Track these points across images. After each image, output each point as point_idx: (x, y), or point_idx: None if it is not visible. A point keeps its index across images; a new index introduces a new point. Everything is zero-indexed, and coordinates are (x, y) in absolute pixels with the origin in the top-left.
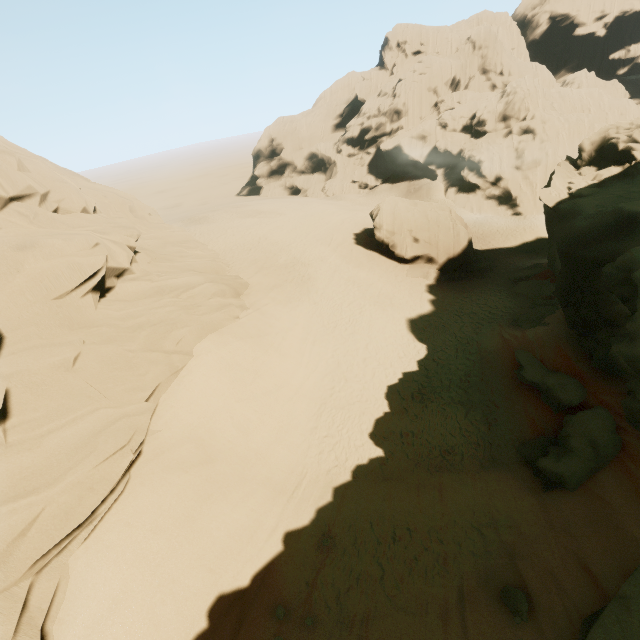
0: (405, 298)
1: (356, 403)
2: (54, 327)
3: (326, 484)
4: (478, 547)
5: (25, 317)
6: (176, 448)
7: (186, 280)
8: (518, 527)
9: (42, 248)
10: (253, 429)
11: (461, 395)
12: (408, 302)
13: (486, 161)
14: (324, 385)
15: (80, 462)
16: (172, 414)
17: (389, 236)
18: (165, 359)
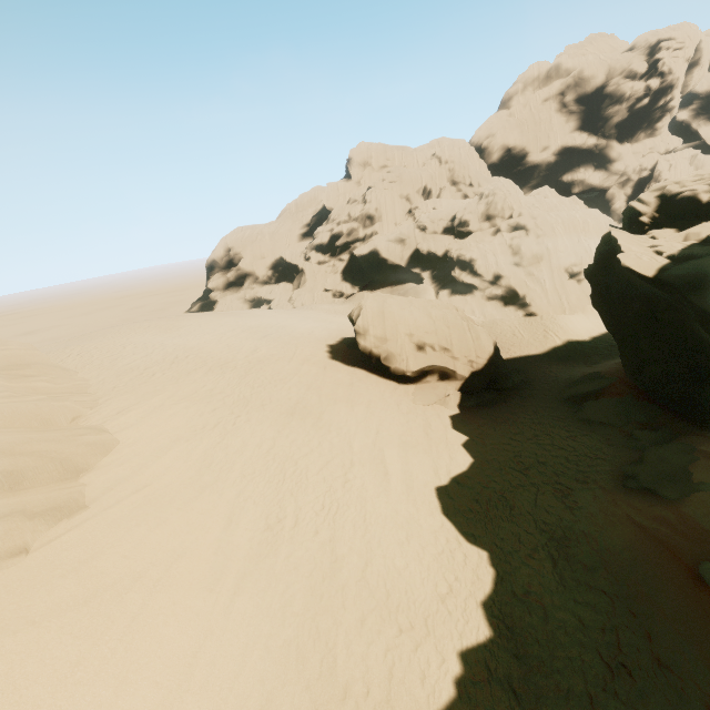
0: (421, 443)
1: None
2: None
3: None
4: None
5: None
6: None
7: None
8: None
9: None
10: None
11: None
12: (427, 451)
13: (479, 259)
14: None
15: None
16: None
17: (379, 344)
18: None
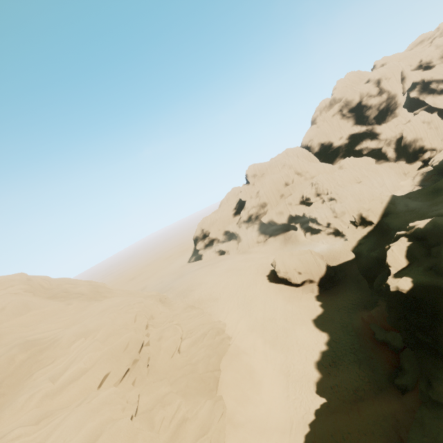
0: (306, 308)
1: (303, 376)
2: (175, 370)
3: (304, 423)
4: (381, 431)
5: (166, 368)
6: (233, 417)
7: (202, 331)
8: (395, 416)
9: (163, 337)
10: (259, 403)
11: (353, 357)
12: (309, 310)
13: (318, 217)
14: (283, 371)
15: (213, 421)
16: (224, 402)
17: (285, 274)
18: (213, 375)
